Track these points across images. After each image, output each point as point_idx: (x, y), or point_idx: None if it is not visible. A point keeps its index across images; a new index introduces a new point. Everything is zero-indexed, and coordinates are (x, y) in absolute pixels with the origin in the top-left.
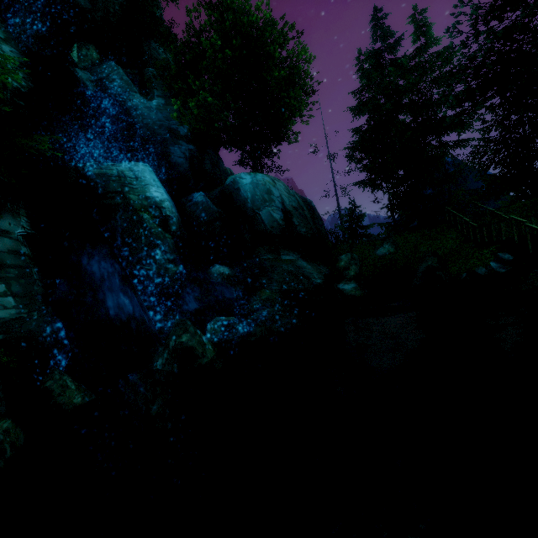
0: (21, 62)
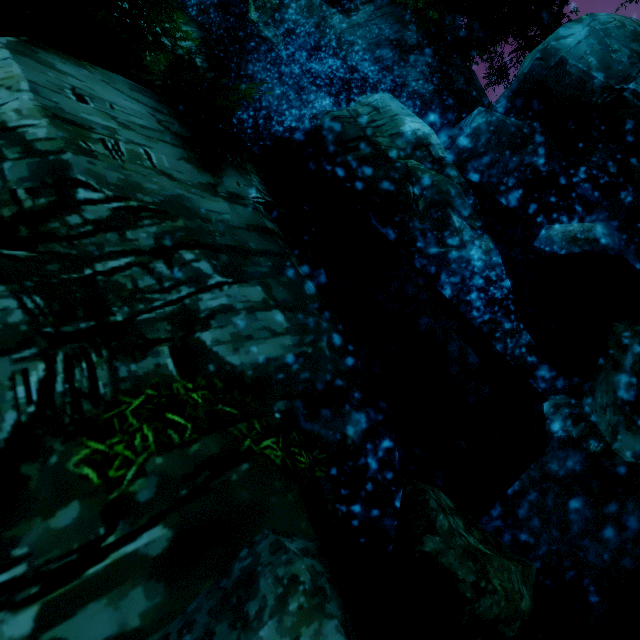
0: (204, 41)
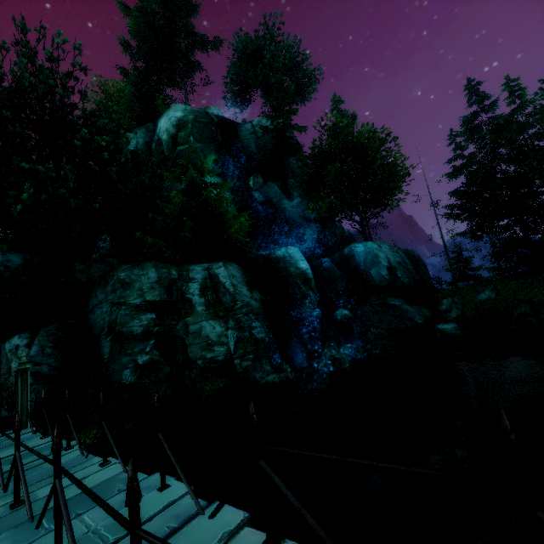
0: (232, 199)
